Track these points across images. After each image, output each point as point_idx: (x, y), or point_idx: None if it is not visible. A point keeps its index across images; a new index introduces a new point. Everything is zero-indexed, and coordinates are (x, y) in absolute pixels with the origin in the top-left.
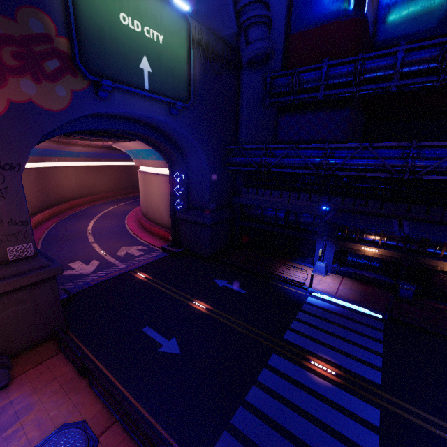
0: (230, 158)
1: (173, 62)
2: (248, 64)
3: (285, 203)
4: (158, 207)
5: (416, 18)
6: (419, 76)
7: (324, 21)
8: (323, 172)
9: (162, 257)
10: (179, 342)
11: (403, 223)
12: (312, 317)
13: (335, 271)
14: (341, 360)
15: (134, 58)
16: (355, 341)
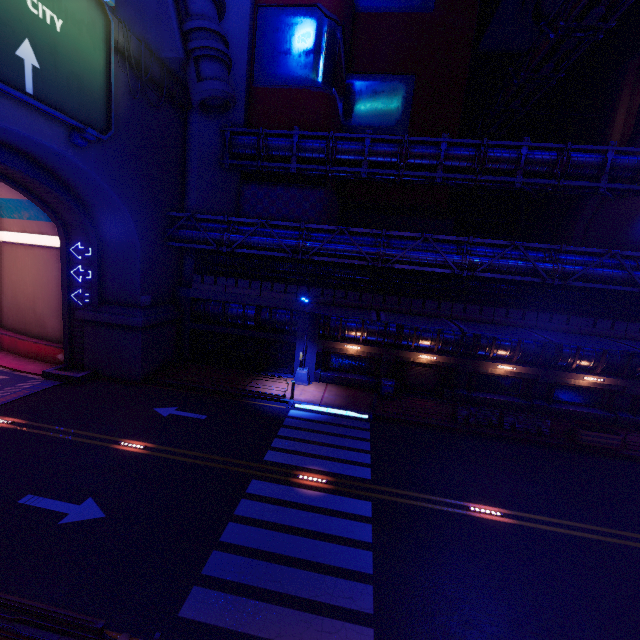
0: (175, 230)
1: (80, 66)
2: (201, 106)
3: (255, 296)
4: (33, 303)
5: (379, 113)
6: (384, 168)
7: (293, 84)
8: (300, 257)
9: (46, 388)
10: (100, 502)
11: (380, 313)
12: (297, 431)
13: (319, 378)
14: (331, 467)
15: (5, 35)
16: (345, 445)
